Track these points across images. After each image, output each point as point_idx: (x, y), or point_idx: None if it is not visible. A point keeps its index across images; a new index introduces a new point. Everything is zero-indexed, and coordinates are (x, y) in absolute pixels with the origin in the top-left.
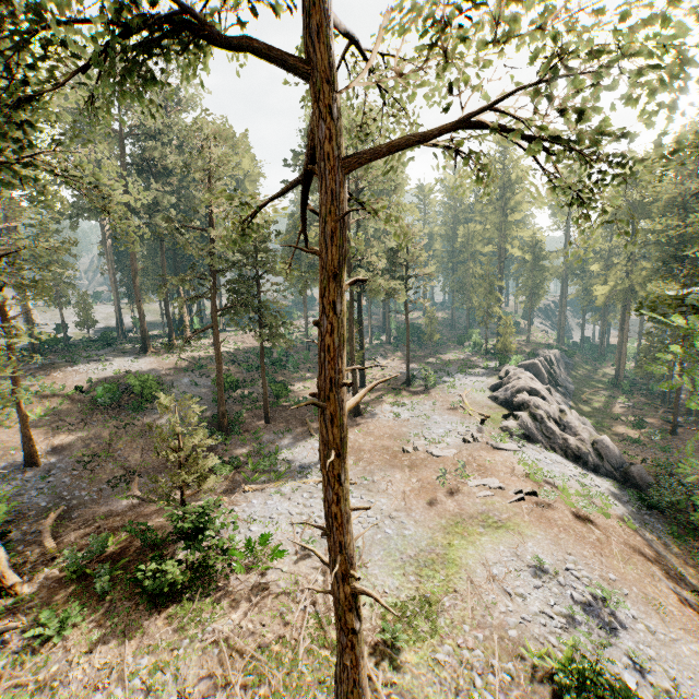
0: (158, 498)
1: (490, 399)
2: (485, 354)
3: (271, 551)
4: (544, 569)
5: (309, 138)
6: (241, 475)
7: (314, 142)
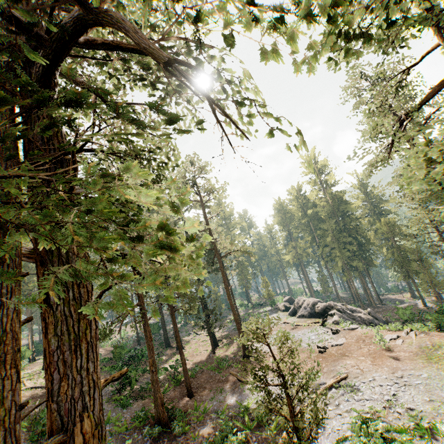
0: None
1: (299, 318)
2: (253, 307)
3: (421, 438)
4: None
5: None
6: (252, 438)
7: None
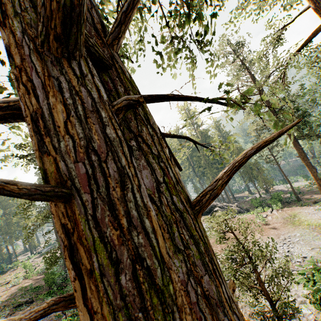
0: (290, 316)
1: None
2: None
3: None
4: (320, 210)
5: (319, 30)
6: None
7: (318, 32)
